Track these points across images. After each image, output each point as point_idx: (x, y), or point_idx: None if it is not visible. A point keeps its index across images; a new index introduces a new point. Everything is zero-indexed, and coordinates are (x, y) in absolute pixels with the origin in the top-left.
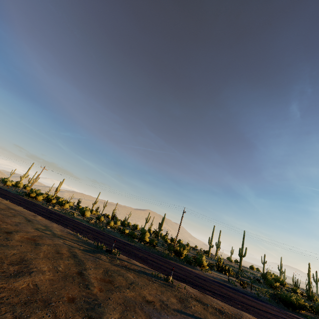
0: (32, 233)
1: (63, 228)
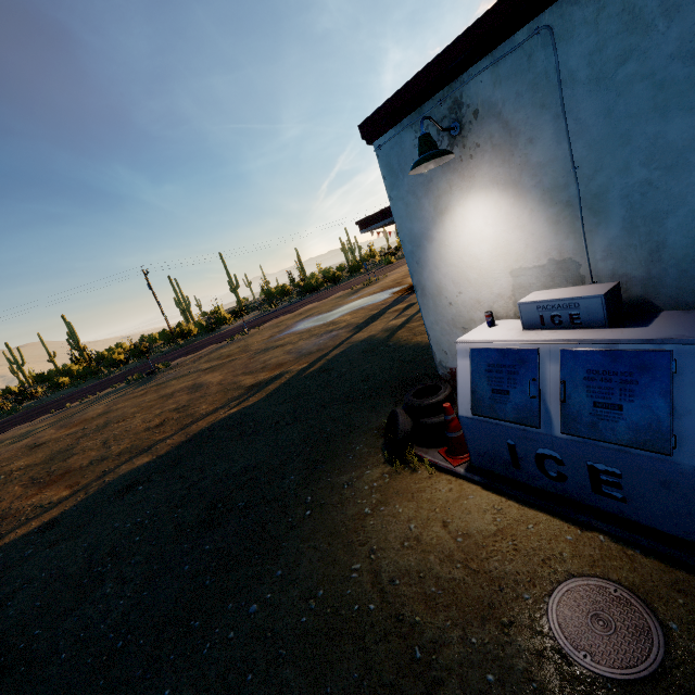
0: (44, 435)
1: (10, 432)
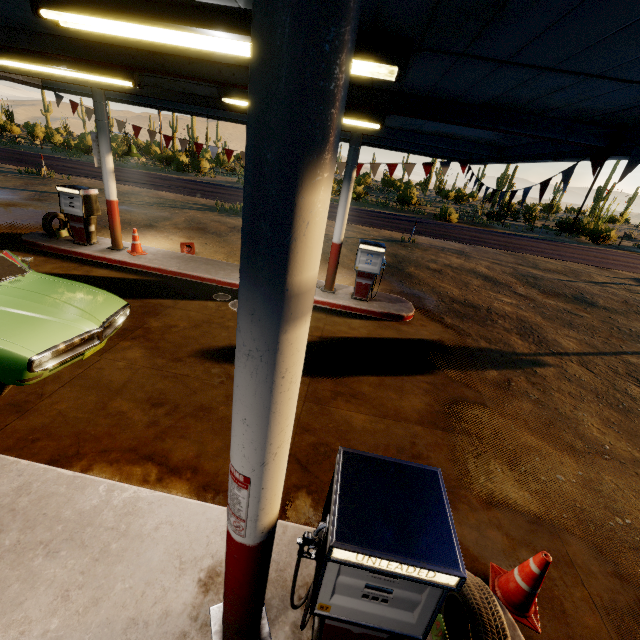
0: None
1: None
